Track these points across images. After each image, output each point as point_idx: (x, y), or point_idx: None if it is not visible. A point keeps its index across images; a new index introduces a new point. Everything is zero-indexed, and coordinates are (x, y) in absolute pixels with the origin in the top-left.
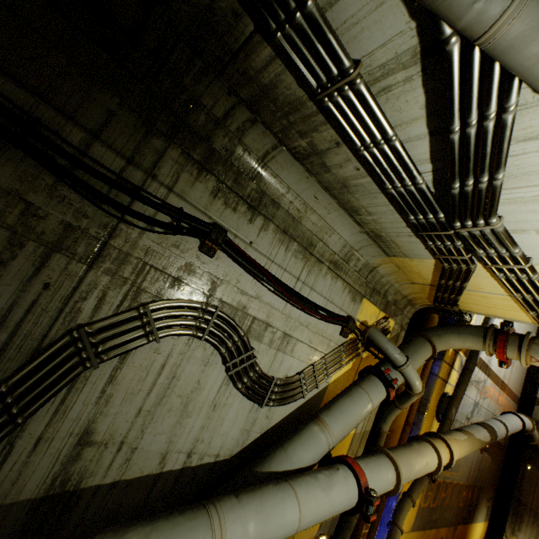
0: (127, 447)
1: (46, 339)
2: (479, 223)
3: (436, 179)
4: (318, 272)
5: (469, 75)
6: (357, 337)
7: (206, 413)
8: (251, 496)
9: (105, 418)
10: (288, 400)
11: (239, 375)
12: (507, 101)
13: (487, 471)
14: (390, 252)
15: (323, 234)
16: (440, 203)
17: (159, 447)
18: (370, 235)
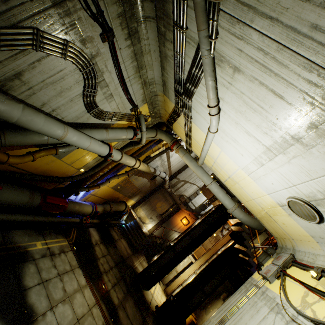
0: (32, 91)
1: (21, 23)
2: (187, 100)
3: (186, 79)
4: (137, 81)
5: (200, 60)
6: (135, 115)
7: (67, 101)
8: (78, 131)
9: (29, 73)
10: (99, 118)
11: (87, 96)
12: (202, 73)
13: (146, 188)
14: (165, 93)
15: (148, 68)
16: (184, 87)
17: (44, 100)
18: (163, 82)
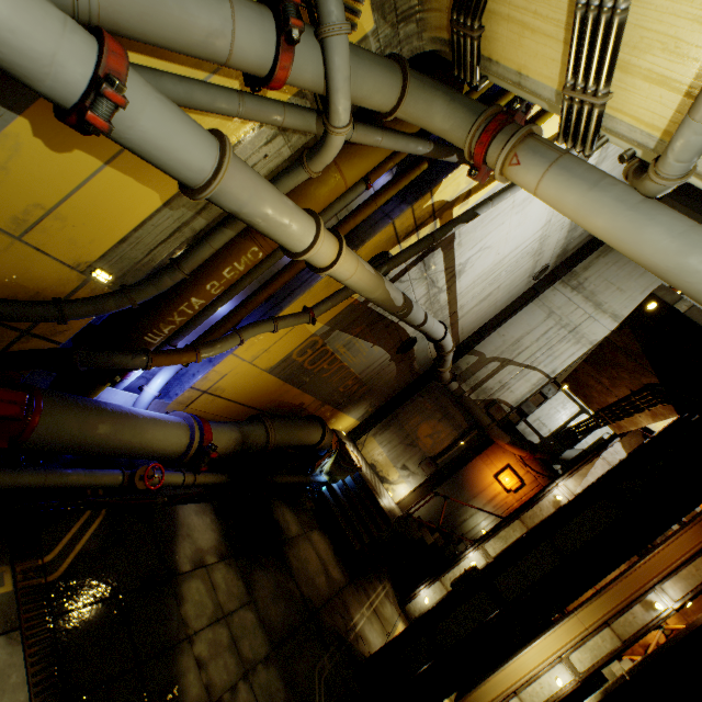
0: None
1: None
2: None
3: None
4: None
5: None
6: None
7: None
8: None
9: None
10: None
11: None
12: None
13: (385, 381)
14: None
15: None
16: None
17: None
18: None
